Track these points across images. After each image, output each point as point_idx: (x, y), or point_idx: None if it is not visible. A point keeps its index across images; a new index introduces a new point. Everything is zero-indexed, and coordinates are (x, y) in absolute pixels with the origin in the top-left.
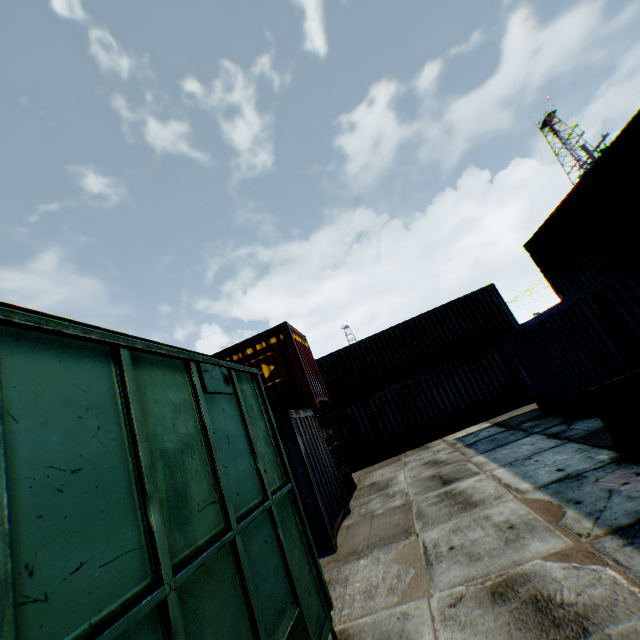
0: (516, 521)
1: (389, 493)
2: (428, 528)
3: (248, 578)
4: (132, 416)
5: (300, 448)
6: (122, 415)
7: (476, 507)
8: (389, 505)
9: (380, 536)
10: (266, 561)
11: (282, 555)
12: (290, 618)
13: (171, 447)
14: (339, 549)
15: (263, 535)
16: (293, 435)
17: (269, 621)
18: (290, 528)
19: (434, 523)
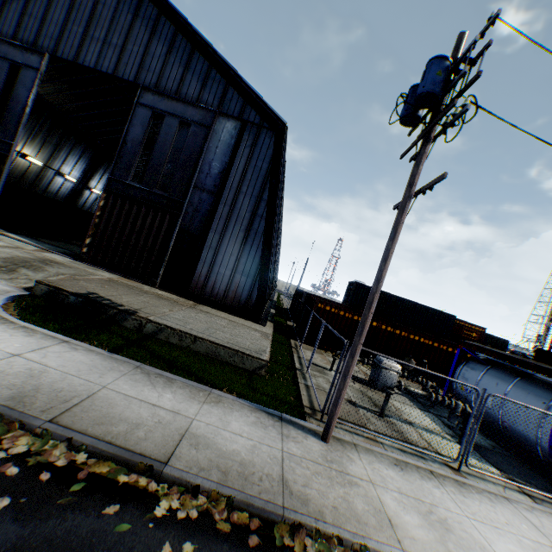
0: None
1: None
2: None
3: None
4: None
5: None
6: None
7: None
8: None
9: None
10: None
11: None
12: None
13: None
14: None
15: None
16: None
17: None
18: None
19: None
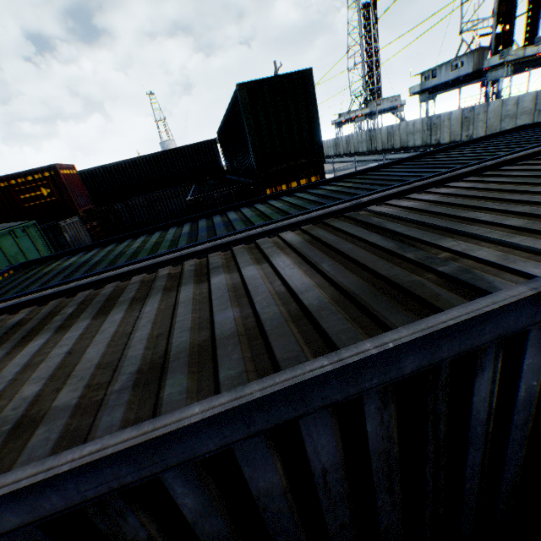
0: None
1: None
2: None
3: None
4: (4, 251)
5: (68, 239)
6: (2, 251)
7: None
8: None
9: None
10: None
11: None
12: None
13: (14, 254)
14: None
15: None
16: (63, 233)
17: None
18: None
19: None
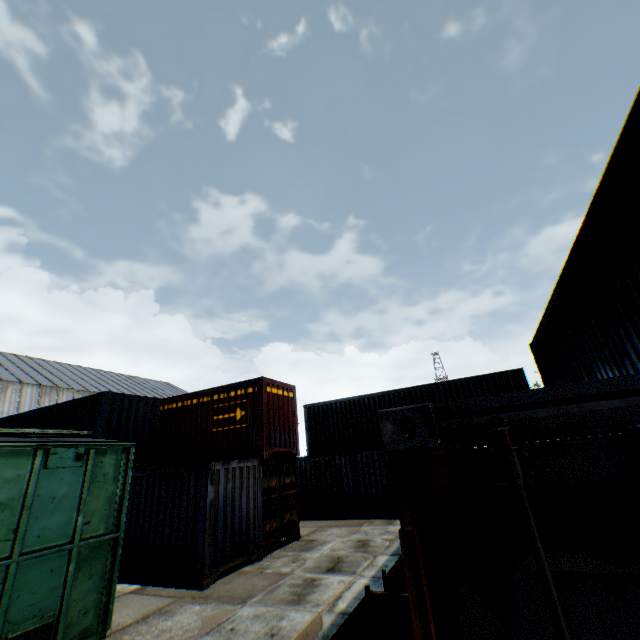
0: (282, 631)
1: (299, 556)
2: (254, 604)
3: (9, 589)
4: None
5: (207, 496)
6: None
7: (295, 604)
8: (280, 568)
9: (233, 592)
10: (43, 582)
11: (66, 581)
12: (41, 621)
13: None
14: (207, 588)
15: (52, 565)
16: (206, 483)
17: (19, 617)
18: (95, 564)
19: (262, 602)
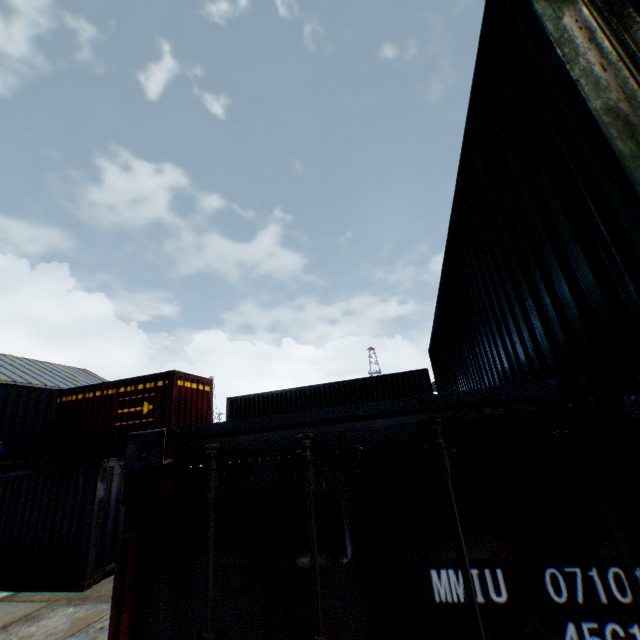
0: None
1: None
2: None
3: None
4: None
5: (97, 494)
6: None
7: None
8: None
9: None
10: None
11: None
12: None
13: None
14: (89, 589)
15: None
16: (97, 481)
17: None
18: None
19: None
